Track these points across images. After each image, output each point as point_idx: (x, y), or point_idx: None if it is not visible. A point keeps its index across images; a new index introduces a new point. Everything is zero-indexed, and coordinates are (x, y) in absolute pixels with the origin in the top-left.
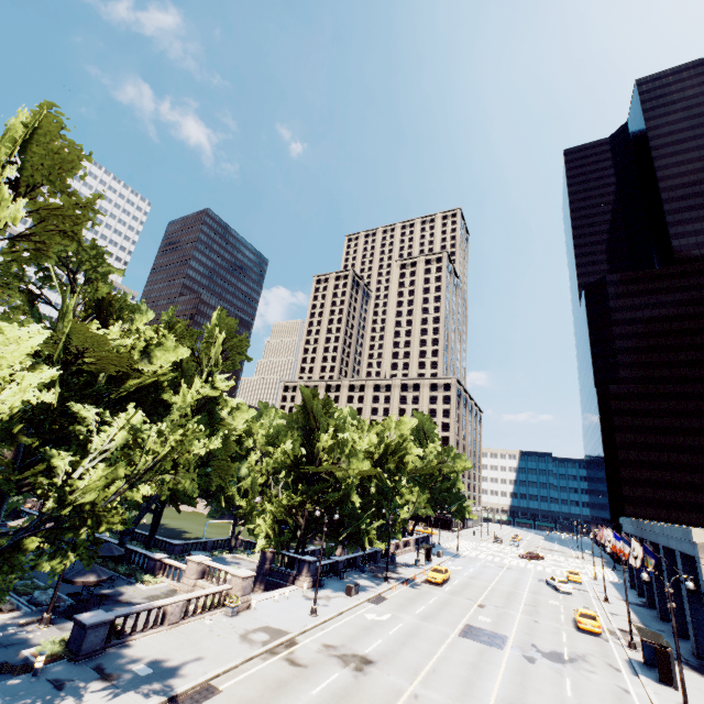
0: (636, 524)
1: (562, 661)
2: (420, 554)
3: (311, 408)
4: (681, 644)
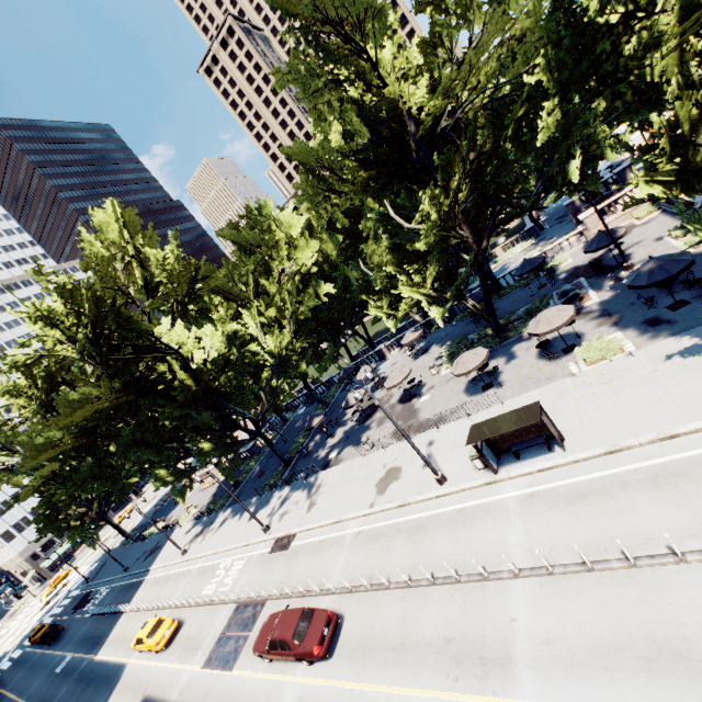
0: None
1: None
2: None
3: None
4: None
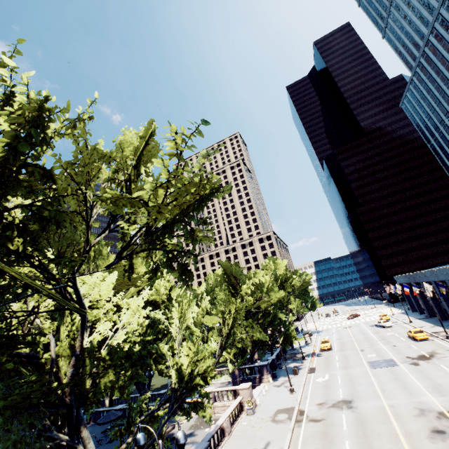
0: (409, 276)
1: (428, 358)
2: (306, 338)
3: (231, 272)
4: None
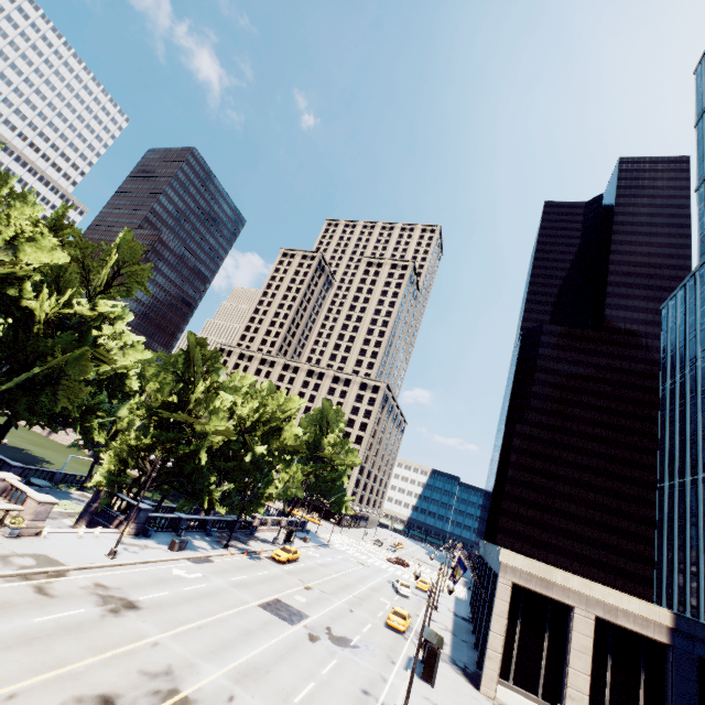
0: (484, 545)
1: (345, 646)
2: (281, 534)
3: (193, 357)
4: (473, 654)
